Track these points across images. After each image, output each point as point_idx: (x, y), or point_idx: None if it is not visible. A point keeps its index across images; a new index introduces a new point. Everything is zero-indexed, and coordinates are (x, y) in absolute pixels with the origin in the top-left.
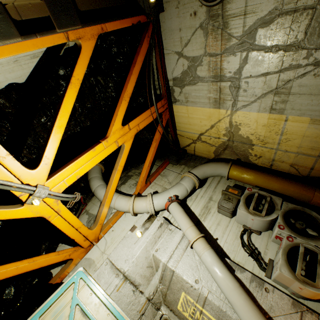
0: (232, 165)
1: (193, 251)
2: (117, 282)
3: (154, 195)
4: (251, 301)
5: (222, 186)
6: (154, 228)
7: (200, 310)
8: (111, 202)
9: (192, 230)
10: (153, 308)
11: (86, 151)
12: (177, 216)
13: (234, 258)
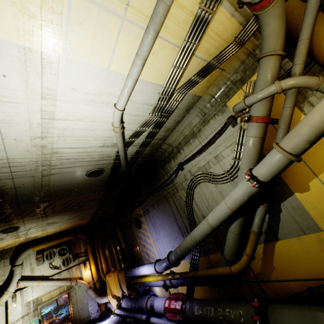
0: (34, 247)
1: (39, 286)
2: (22, 321)
3: (8, 289)
4: (60, 280)
5: (32, 255)
6: (19, 297)
7: (50, 294)
8: None
9: (36, 282)
10: (36, 310)
11: None
12: (26, 285)
13: (51, 274)
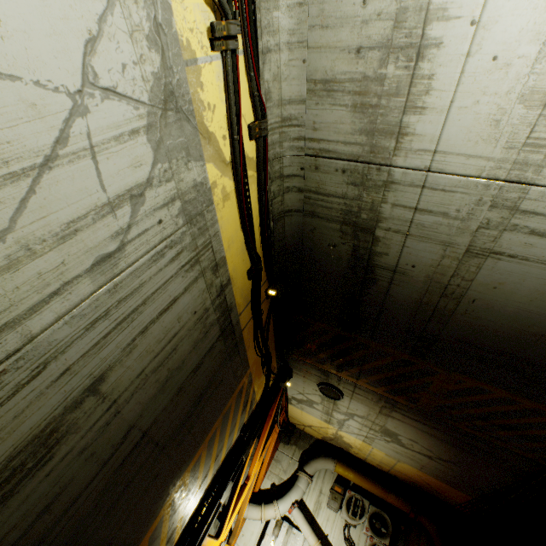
0: (337, 462)
1: None
2: None
3: (279, 501)
4: None
5: (329, 476)
6: (282, 535)
7: None
8: (244, 514)
9: (312, 537)
10: None
11: (239, 496)
12: (300, 523)
13: None
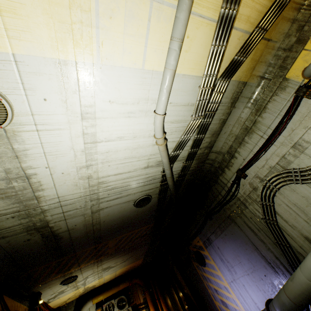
0: (93, 299)
1: None
2: None
3: None
4: None
5: (92, 309)
6: None
7: None
8: None
9: None
10: None
11: None
12: None
13: None
